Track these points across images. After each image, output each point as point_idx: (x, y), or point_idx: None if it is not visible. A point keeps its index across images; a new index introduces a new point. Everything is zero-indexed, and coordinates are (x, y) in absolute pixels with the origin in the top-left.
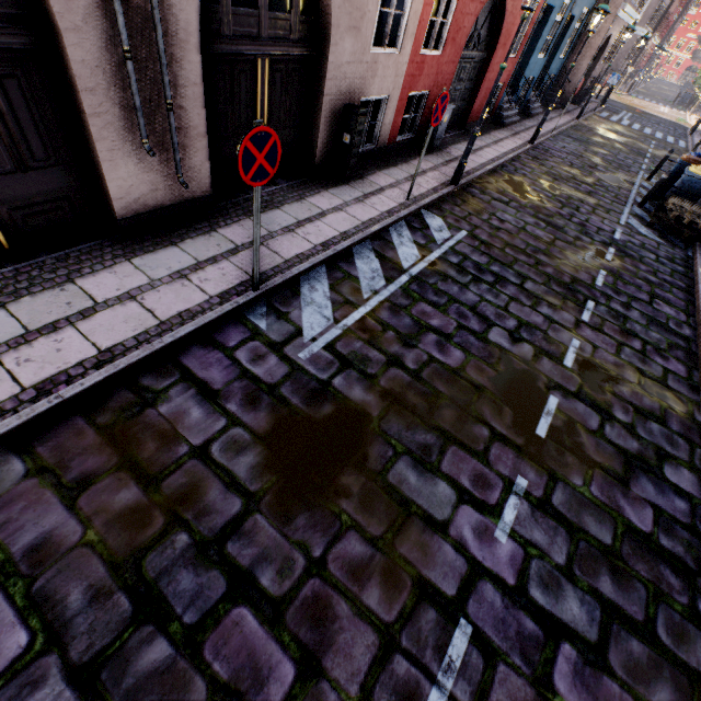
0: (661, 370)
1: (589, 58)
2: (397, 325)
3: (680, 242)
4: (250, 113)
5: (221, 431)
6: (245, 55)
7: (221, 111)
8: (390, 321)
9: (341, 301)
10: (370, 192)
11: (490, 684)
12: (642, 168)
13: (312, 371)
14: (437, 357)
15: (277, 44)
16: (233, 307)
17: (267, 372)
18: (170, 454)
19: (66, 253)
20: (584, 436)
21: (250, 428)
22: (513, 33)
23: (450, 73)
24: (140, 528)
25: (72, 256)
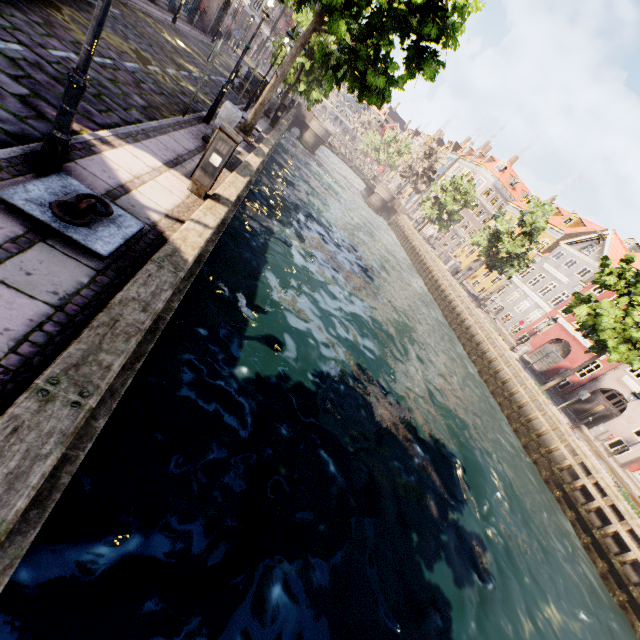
0: (211, 100)
1: (218, 4)
2: (75, 3)
3: (245, 101)
4: None
5: None
6: None
7: None
8: None
9: None
10: None
11: (119, 71)
12: None
13: None
14: None
15: None
16: None
17: None
18: None
19: None
20: (169, 81)
21: None
22: None
23: None
24: None
25: None
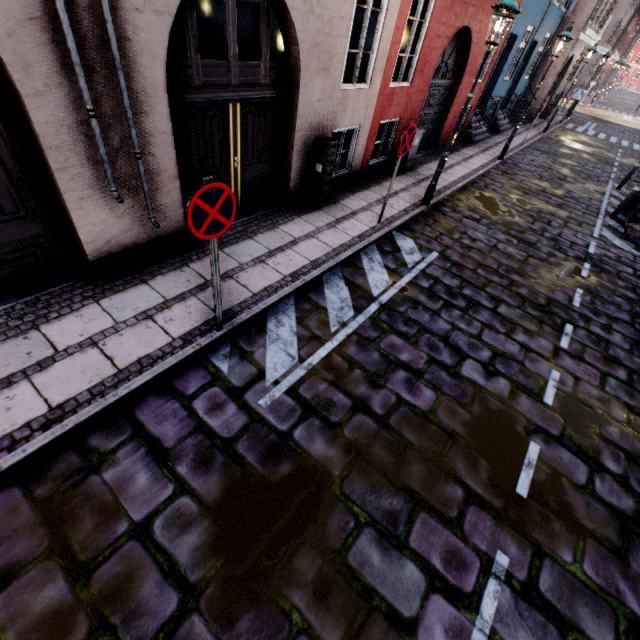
0: None
1: (553, 77)
2: (364, 362)
3: None
4: (223, 152)
5: (167, 501)
6: (216, 101)
7: (194, 152)
8: (357, 357)
9: (307, 336)
10: (343, 216)
11: None
12: (611, 177)
13: (272, 421)
14: (406, 398)
15: (248, 89)
16: (195, 350)
17: (224, 425)
18: (107, 533)
19: (36, 297)
20: (571, 494)
21: (198, 497)
22: (479, 61)
23: (420, 101)
24: (59, 639)
25: (42, 300)
